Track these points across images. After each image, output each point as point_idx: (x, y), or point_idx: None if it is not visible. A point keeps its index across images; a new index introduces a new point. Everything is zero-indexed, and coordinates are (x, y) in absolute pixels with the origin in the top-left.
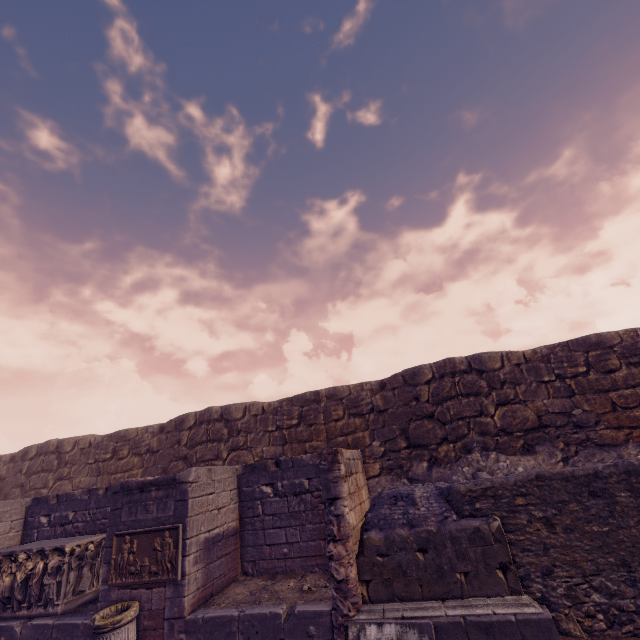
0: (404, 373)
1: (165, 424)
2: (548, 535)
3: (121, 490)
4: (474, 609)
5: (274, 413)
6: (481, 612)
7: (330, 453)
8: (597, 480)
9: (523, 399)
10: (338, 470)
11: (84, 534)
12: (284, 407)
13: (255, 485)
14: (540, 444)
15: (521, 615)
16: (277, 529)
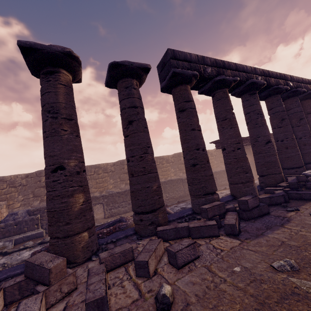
0: (37, 172)
1: None
2: None
3: None
4: (27, 234)
5: None
6: (28, 234)
7: None
8: None
9: None
10: None
11: None
12: None
13: None
14: None
15: (37, 232)
16: None
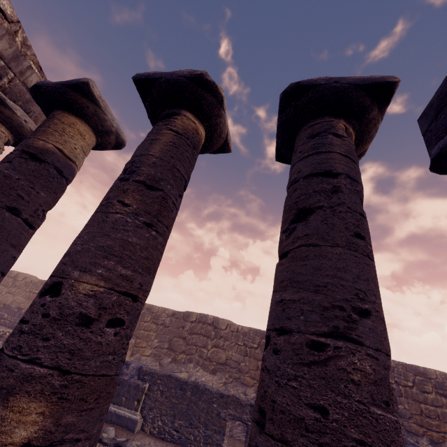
0: (185, 313)
1: None
2: (159, 396)
3: None
4: (120, 410)
5: None
6: (121, 412)
7: None
8: (185, 384)
9: (225, 348)
10: None
11: (7, 326)
12: None
13: None
14: (220, 372)
15: (131, 417)
16: None
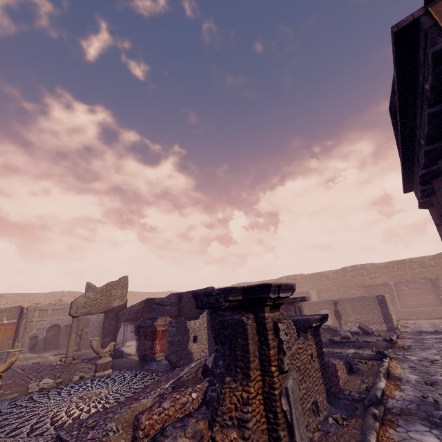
0: None
1: (337, 270)
2: None
3: (369, 286)
4: None
5: (385, 267)
6: None
7: (436, 278)
8: None
9: None
10: (439, 281)
11: None
12: (389, 265)
13: (400, 287)
14: None
15: None
16: (411, 297)
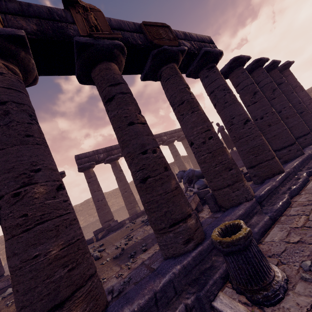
0: None
1: None
2: None
3: None
4: None
5: None
6: None
7: None
8: None
9: None
10: None
11: None
12: None
13: None
14: None
15: None
16: None
